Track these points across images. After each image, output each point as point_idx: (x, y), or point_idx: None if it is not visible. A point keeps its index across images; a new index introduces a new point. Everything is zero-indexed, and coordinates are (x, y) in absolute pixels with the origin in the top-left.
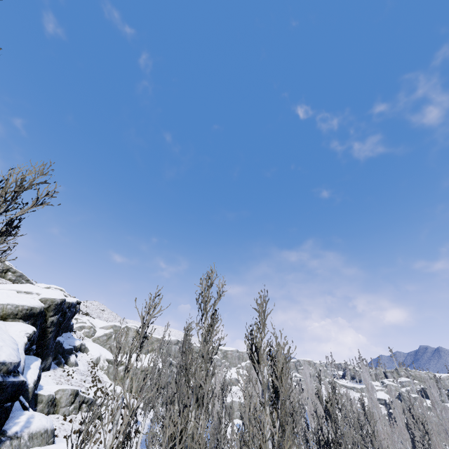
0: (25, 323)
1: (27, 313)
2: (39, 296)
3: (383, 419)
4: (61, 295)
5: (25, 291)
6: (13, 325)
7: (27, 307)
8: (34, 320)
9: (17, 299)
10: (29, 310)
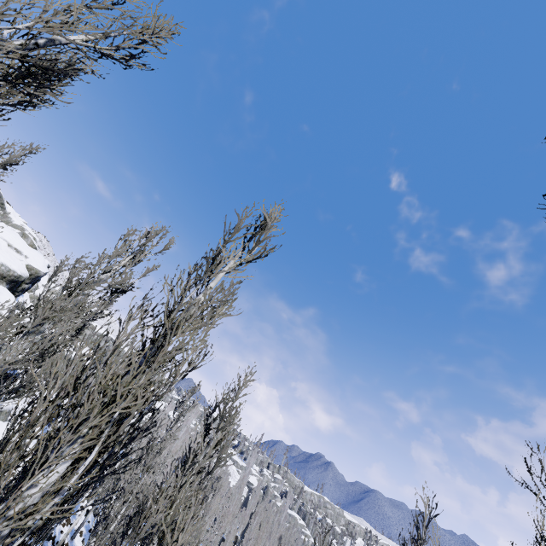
0: (6, 286)
1: (13, 280)
2: (26, 259)
3: (239, 501)
4: (44, 265)
5: (16, 248)
6: (2, 291)
7: (16, 274)
8: (14, 285)
9: (9, 259)
10: (16, 277)
